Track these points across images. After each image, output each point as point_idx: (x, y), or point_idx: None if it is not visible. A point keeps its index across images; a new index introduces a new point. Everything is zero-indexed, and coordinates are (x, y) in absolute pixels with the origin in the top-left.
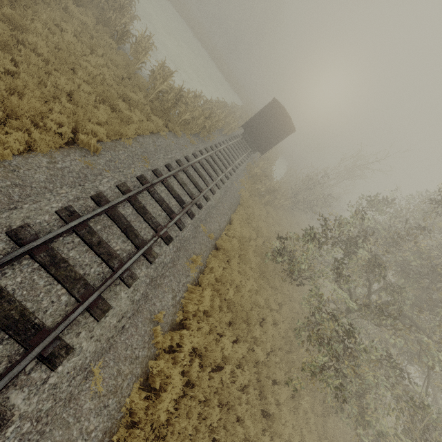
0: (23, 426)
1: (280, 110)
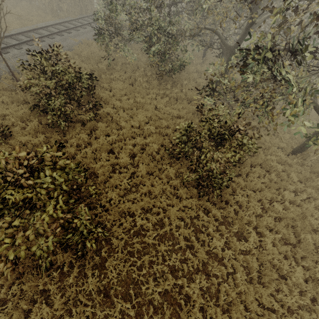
0: None
1: None
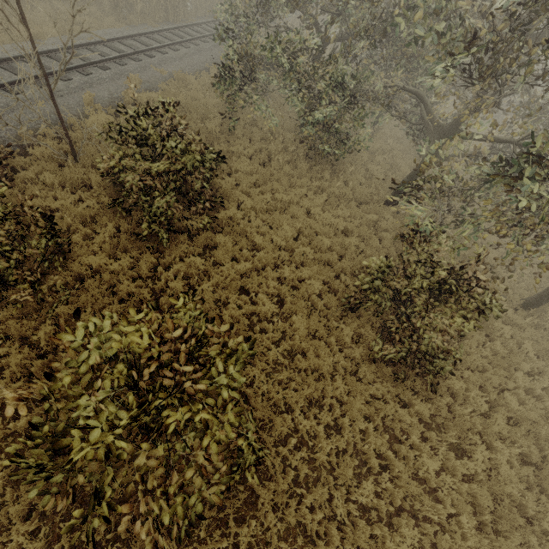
0: (1, 105)
1: None
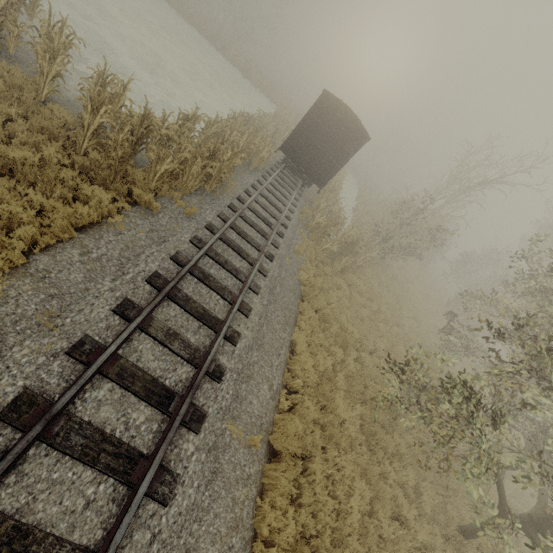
0: None
1: (337, 109)
